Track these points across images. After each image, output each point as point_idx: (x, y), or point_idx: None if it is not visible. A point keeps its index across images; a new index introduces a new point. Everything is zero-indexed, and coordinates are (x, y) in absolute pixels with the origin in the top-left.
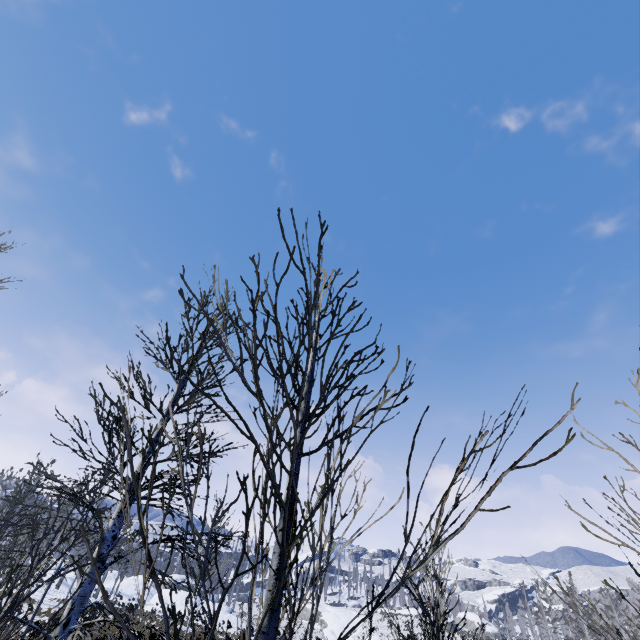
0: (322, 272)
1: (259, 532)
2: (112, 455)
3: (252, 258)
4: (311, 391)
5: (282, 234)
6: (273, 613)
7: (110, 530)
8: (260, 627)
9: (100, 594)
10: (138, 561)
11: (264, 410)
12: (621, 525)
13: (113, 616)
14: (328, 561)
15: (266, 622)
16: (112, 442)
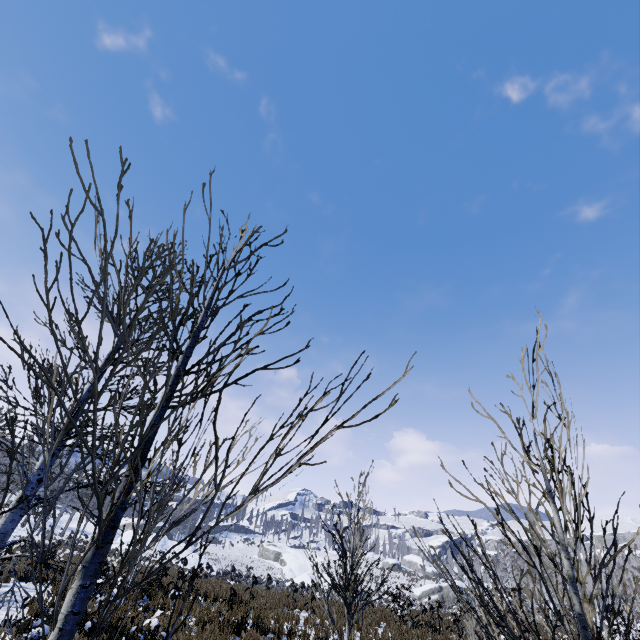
0: (246, 228)
1: (97, 477)
2: (40, 402)
3: (127, 202)
4: (193, 347)
5: (76, 168)
6: (98, 550)
7: (35, 474)
8: (80, 562)
9: (67, 533)
10: (65, 503)
11: (61, 357)
12: (480, 484)
13: (77, 553)
14: (165, 505)
15: (89, 558)
16: (36, 389)
